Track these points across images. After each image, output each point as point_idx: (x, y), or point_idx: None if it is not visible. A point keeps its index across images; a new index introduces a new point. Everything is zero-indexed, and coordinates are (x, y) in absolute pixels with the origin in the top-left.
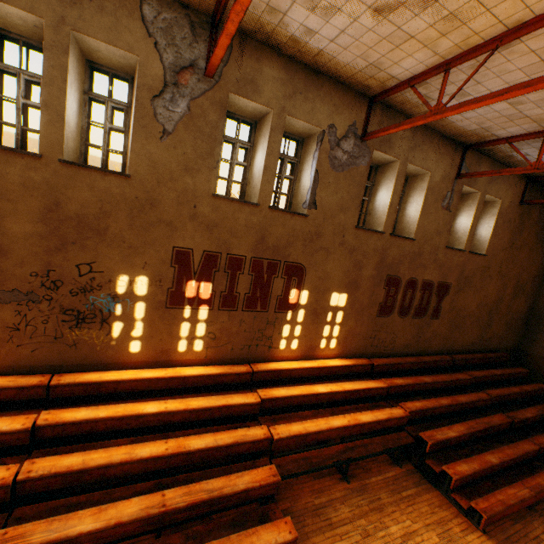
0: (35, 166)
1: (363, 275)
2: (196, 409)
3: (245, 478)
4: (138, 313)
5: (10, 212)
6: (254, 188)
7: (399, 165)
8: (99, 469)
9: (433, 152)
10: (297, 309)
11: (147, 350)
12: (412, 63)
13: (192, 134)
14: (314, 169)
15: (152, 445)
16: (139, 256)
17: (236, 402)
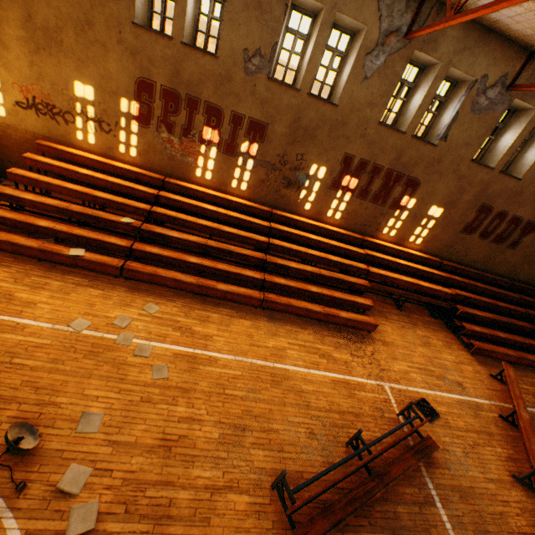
0: (295, 96)
1: (461, 199)
2: (334, 245)
3: (353, 279)
4: (315, 188)
5: (278, 121)
6: (406, 120)
7: (534, 113)
8: (295, 251)
9: None
10: (403, 211)
11: (312, 210)
12: None
13: (380, 80)
14: (456, 111)
15: (314, 252)
16: (326, 155)
17: (353, 250)
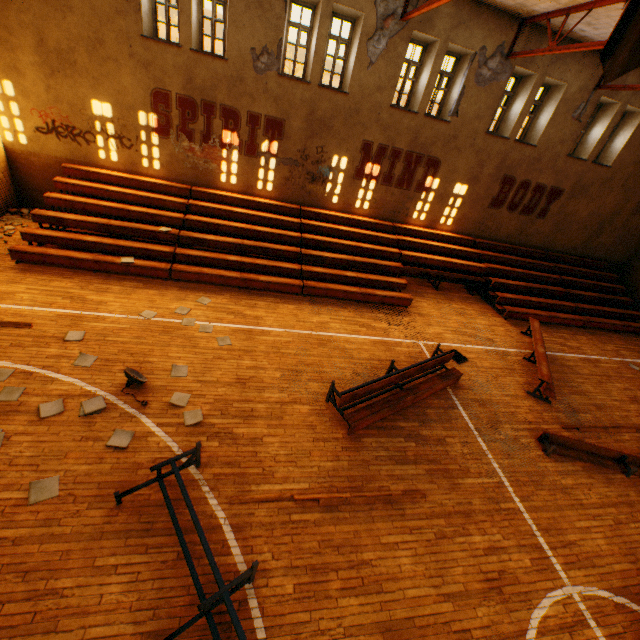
0: (307, 89)
1: (483, 173)
2: (365, 234)
3: (387, 263)
4: (339, 180)
5: (294, 116)
6: (417, 100)
7: (537, 79)
8: (328, 243)
9: (574, 65)
10: (429, 192)
11: (340, 203)
12: (546, 6)
13: (385, 64)
14: (462, 85)
15: (347, 242)
16: (345, 145)
17: (384, 236)
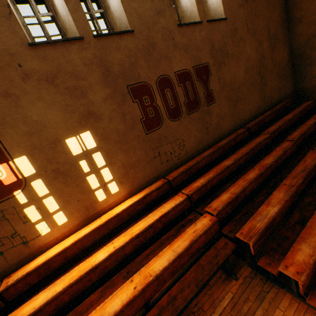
0: None
1: (94, 101)
2: None
3: None
4: None
5: None
6: None
7: None
8: None
9: None
10: (28, 184)
11: None
12: None
13: None
14: None
15: None
16: None
17: None
